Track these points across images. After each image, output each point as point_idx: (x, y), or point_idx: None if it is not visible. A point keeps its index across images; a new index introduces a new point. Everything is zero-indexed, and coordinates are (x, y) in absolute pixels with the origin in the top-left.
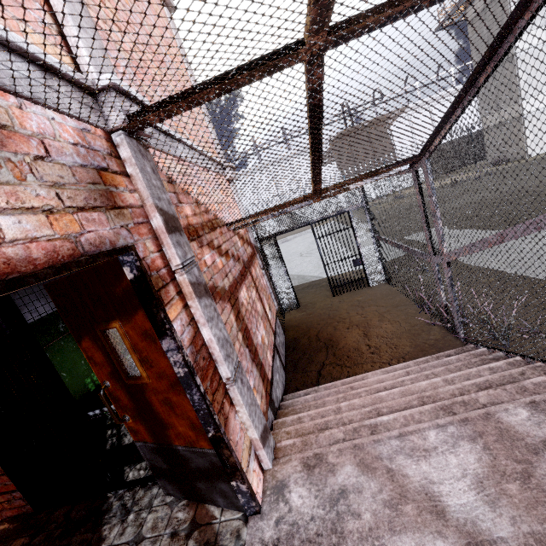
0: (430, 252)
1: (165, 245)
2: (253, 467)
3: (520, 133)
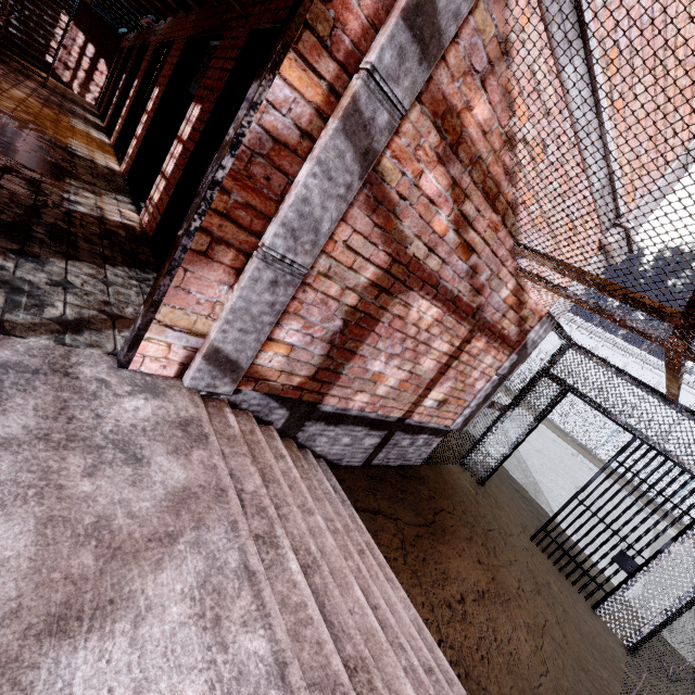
0: None
1: (385, 27)
2: (175, 345)
3: None
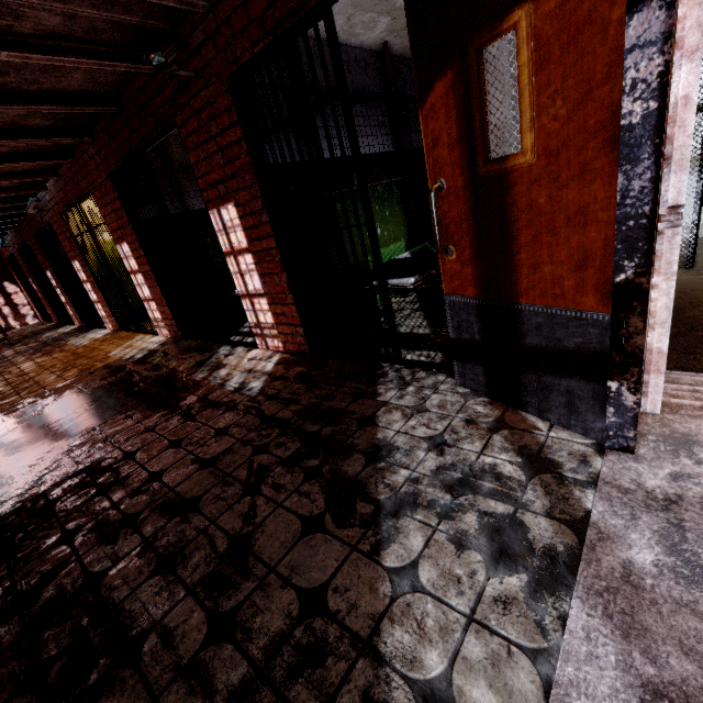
0: None
1: None
2: None
3: None
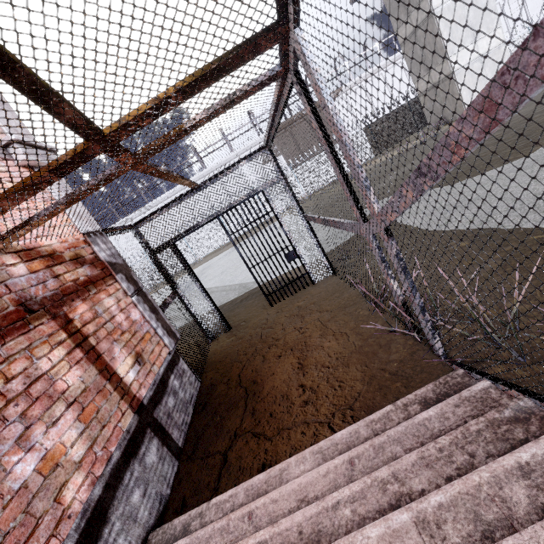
0: (358, 217)
1: None
2: None
3: (455, 91)
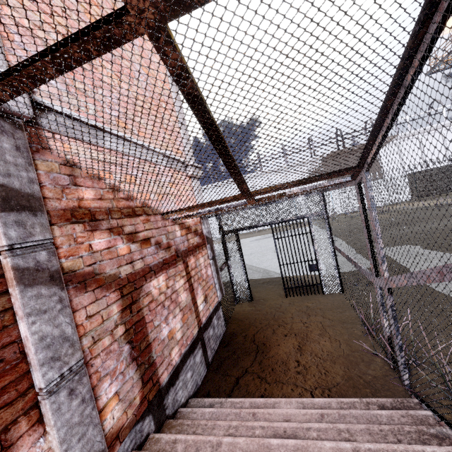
0: (373, 272)
1: None
2: None
3: None
